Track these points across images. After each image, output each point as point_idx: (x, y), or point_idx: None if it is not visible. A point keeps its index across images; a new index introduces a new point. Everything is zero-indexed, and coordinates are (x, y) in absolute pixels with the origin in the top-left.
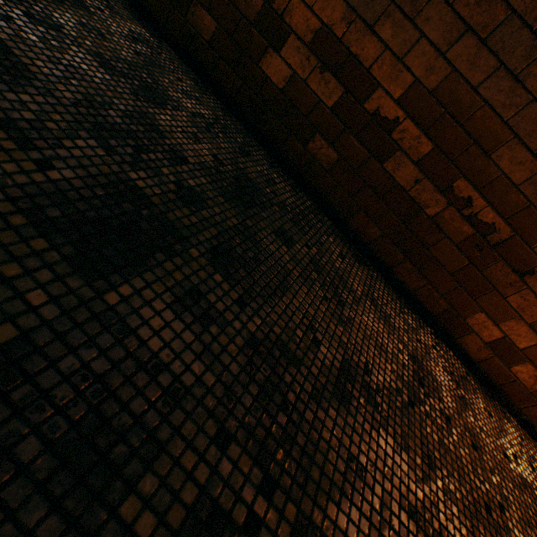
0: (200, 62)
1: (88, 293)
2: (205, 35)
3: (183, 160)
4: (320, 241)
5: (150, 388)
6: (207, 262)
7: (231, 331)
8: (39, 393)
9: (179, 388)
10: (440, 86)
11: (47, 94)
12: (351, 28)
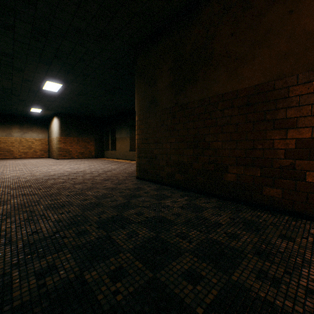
0: (203, 190)
1: (226, 277)
2: (200, 182)
3: (220, 224)
4: (309, 232)
5: (272, 311)
6: (257, 258)
7: (292, 286)
8: (235, 311)
9: (285, 312)
10: (296, 145)
11: (177, 223)
12: (246, 153)
